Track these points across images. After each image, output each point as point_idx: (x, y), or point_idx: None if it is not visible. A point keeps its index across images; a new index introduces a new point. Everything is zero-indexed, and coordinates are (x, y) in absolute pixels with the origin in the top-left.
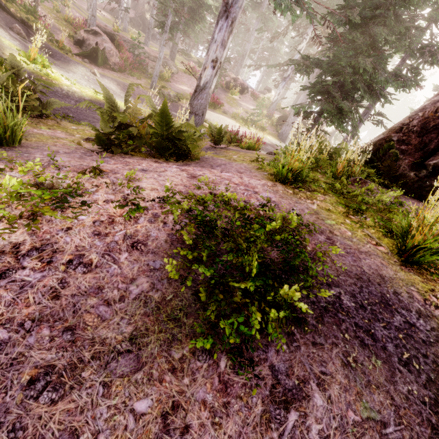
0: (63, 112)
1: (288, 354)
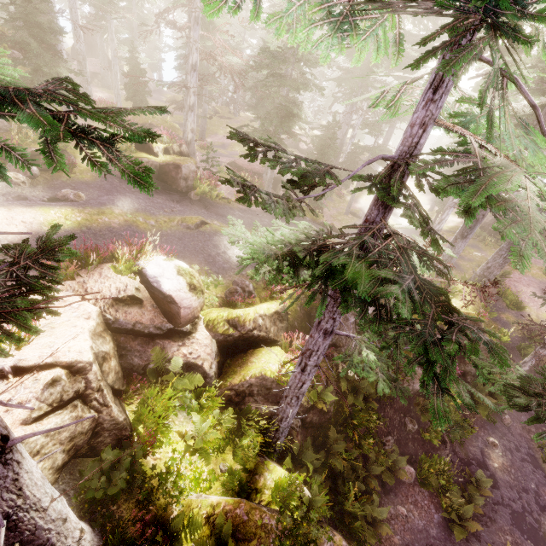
0: None
1: None
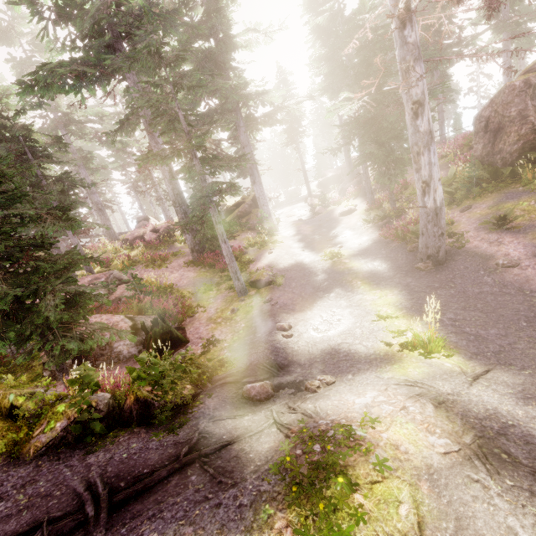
0: (532, 328)
1: None
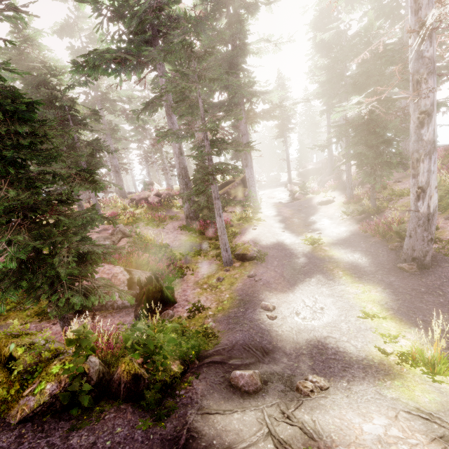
0: None
1: None
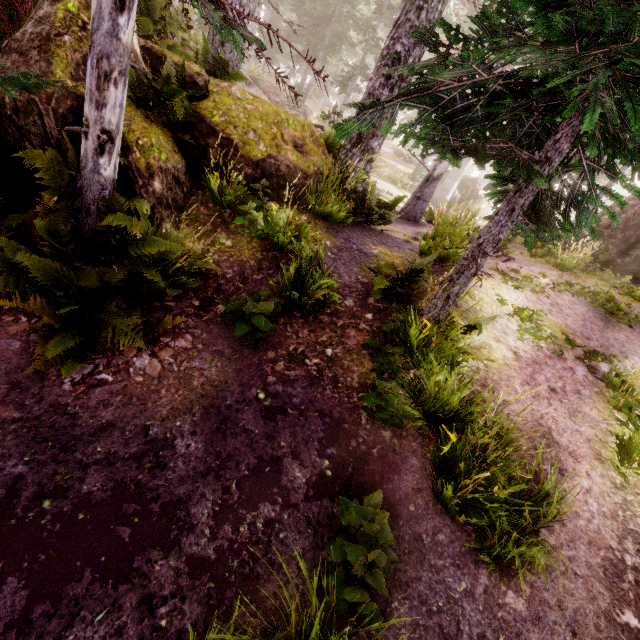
0: None
1: (639, 330)
